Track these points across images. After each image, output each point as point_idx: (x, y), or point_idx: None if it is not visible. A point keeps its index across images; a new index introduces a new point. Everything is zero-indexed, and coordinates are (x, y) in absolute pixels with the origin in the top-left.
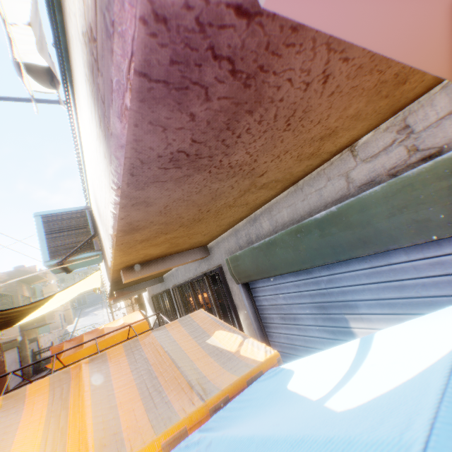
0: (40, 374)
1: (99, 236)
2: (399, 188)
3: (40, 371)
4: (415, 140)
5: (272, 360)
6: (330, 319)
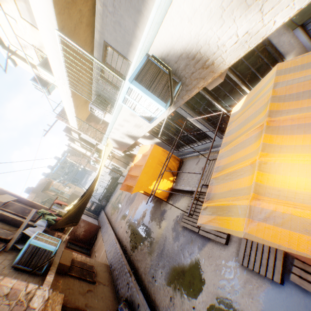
0: (101, 214)
1: (177, 69)
2: None
3: (99, 213)
4: None
5: None
6: None
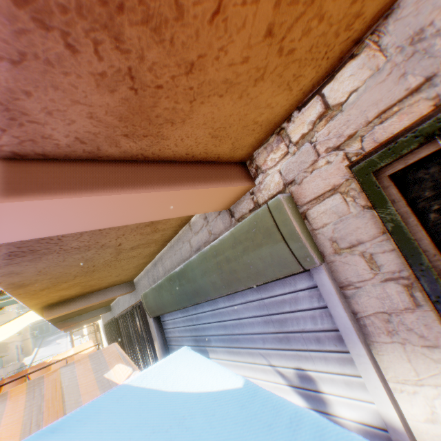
0: None
1: None
2: (202, 259)
3: None
4: (210, 227)
5: None
6: (201, 350)
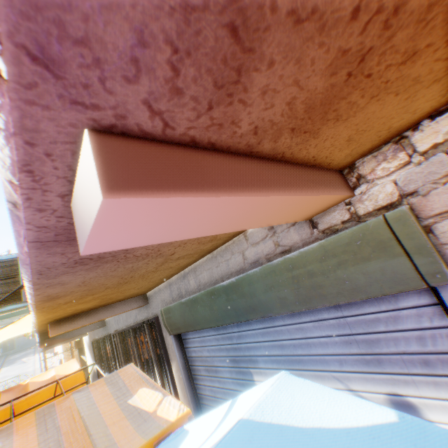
0: None
1: None
2: (269, 272)
3: None
4: (278, 238)
5: (184, 418)
6: (241, 372)
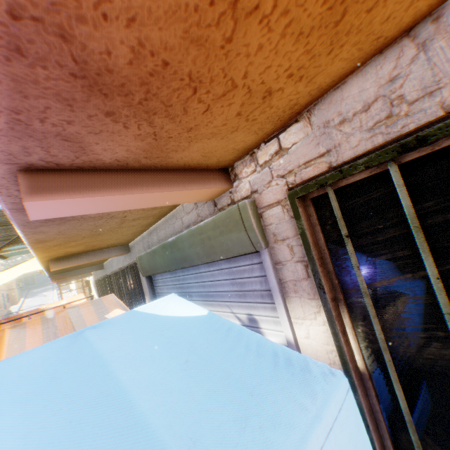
0: None
1: None
2: (191, 235)
3: None
4: (199, 211)
5: None
6: None
